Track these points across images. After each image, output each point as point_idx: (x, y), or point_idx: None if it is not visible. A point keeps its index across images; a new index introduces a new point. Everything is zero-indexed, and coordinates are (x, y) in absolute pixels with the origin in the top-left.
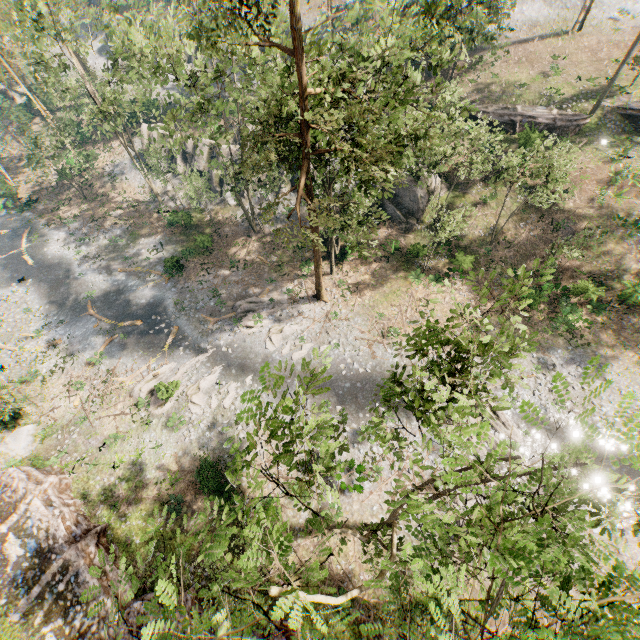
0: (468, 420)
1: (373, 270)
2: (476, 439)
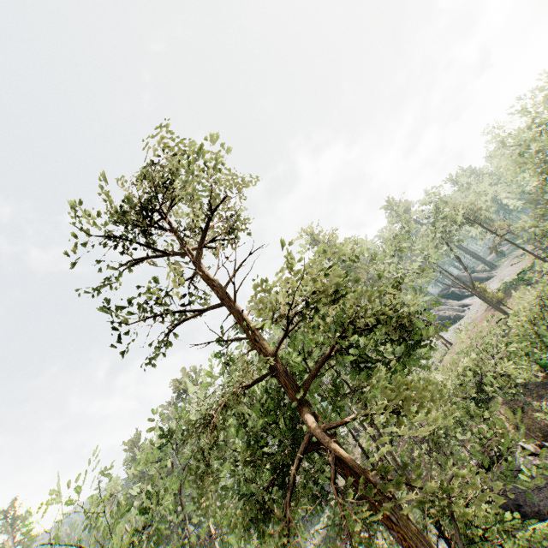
0: None
1: None
2: None
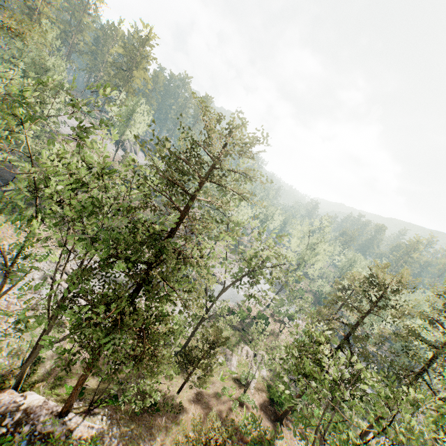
0: (59, 275)
1: None
2: (65, 283)
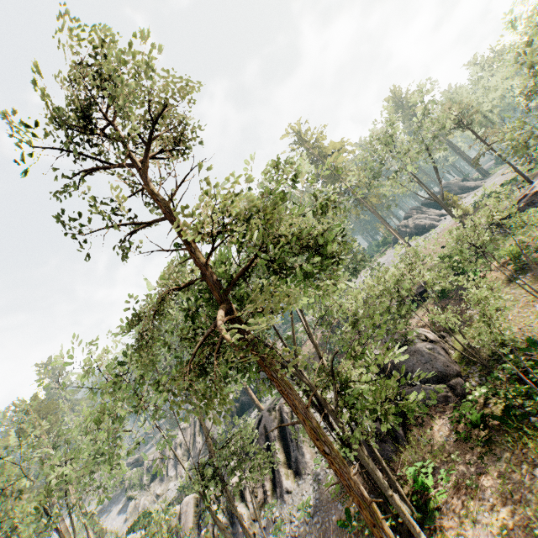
0: None
1: (495, 489)
2: None
